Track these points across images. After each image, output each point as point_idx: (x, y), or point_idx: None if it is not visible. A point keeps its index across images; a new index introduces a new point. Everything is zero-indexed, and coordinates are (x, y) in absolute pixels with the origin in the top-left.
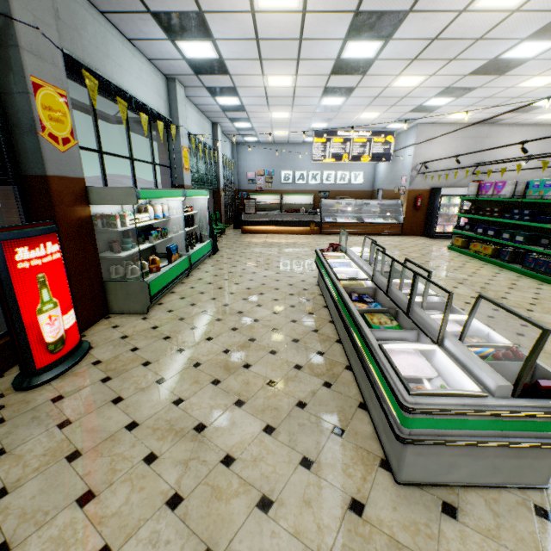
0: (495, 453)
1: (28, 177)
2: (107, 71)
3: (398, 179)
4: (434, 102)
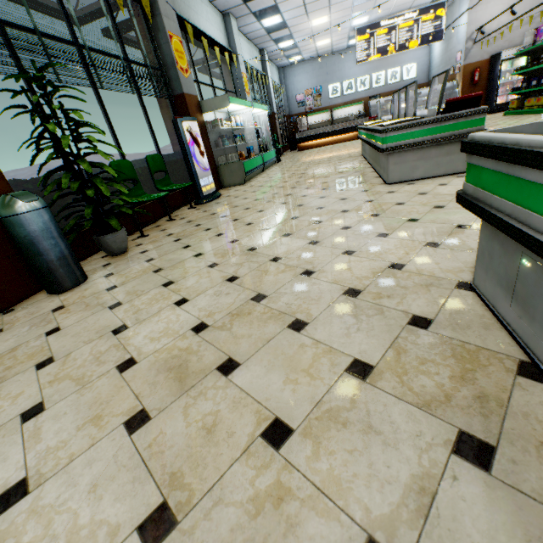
0: (436, 155)
1: (174, 97)
2: (191, 20)
3: (453, 58)
4: None
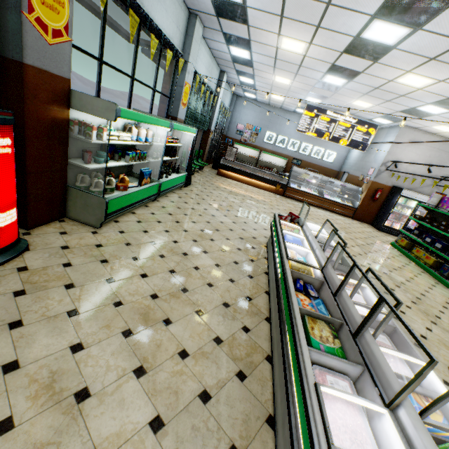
0: None
1: (5, 59)
2: None
3: (366, 169)
4: (428, 109)
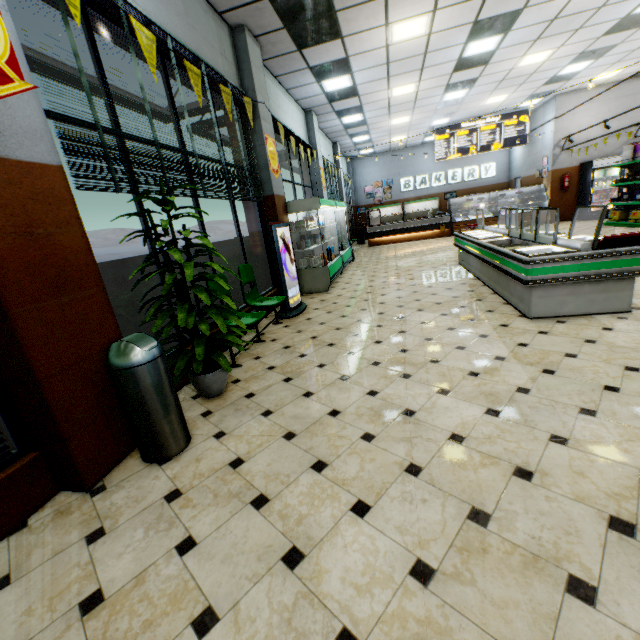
0: (589, 291)
1: (263, 198)
2: (280, 119)
3: (538, 162)
4: (570, 70)
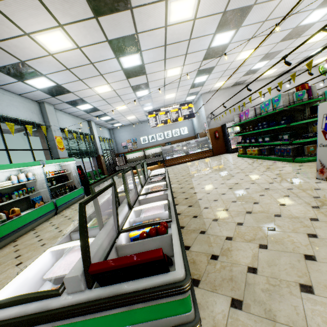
0: None
1: None
2: None
3: (203, 125)
4: (199, 80)
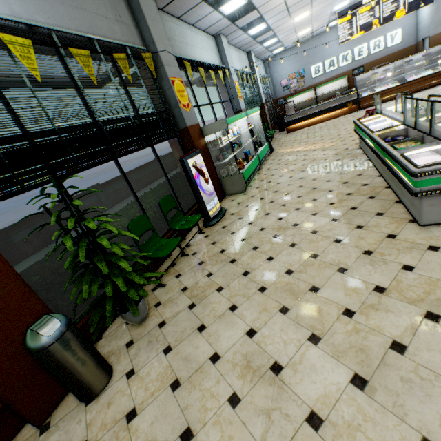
0: None
1: (180, 131)
2: (189, 54)
3: None
4: None
